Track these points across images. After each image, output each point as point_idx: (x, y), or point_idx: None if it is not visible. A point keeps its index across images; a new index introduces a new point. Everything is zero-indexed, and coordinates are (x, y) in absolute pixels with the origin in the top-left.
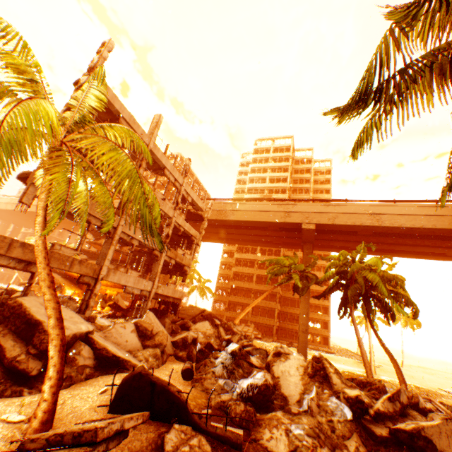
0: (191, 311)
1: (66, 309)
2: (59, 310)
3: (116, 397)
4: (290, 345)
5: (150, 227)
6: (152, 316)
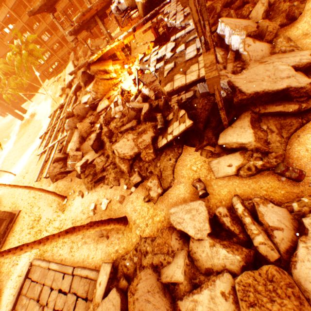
0: None
1: (250, 71)
2: None
3: None
4: None
5: None
6: (227, 21)
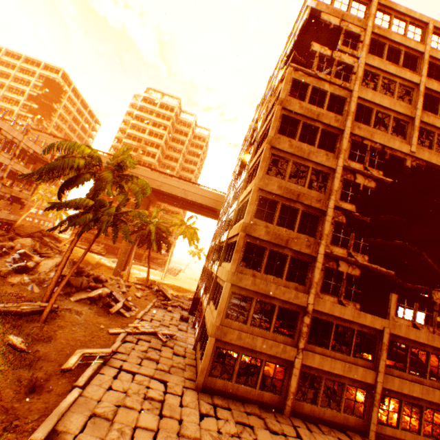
0: (30, 229)
1: None
2: None
3: None
4: None
5: None
6: None
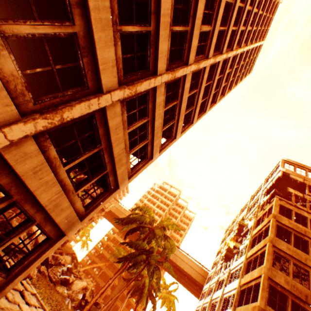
0: (69, 249)
1: None
2: None
3: None
4: None
5: None
6: None
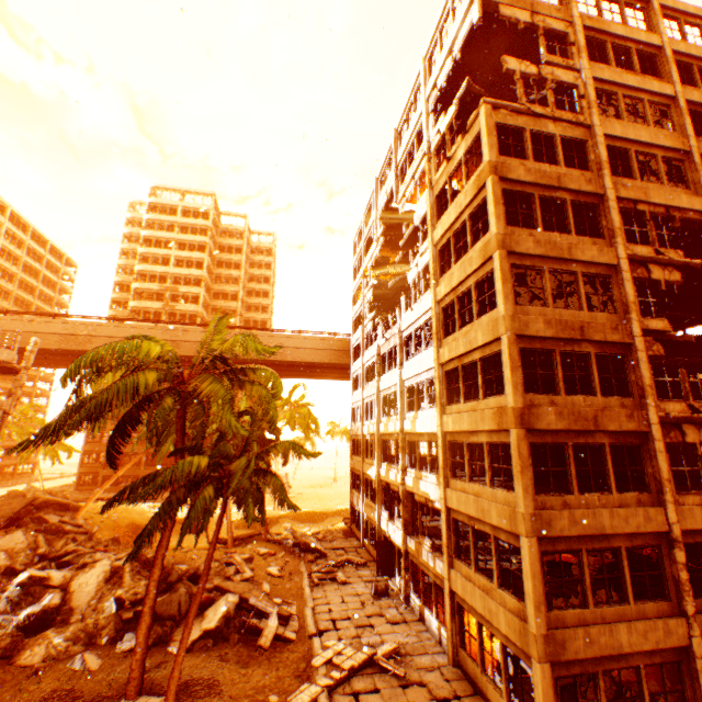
0: (8, 507)
1: None
2: None
3: None
4: None
5: None
6: None
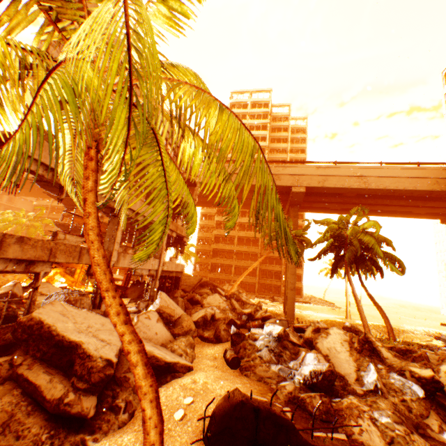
0: (189, 281)
1: (90, 314)
2: (144, 351)
3: (214, 433)
4: (272, 299)
5: (284, 232)
6: (165, 297)
